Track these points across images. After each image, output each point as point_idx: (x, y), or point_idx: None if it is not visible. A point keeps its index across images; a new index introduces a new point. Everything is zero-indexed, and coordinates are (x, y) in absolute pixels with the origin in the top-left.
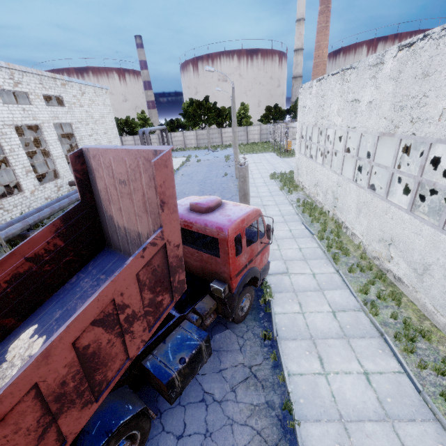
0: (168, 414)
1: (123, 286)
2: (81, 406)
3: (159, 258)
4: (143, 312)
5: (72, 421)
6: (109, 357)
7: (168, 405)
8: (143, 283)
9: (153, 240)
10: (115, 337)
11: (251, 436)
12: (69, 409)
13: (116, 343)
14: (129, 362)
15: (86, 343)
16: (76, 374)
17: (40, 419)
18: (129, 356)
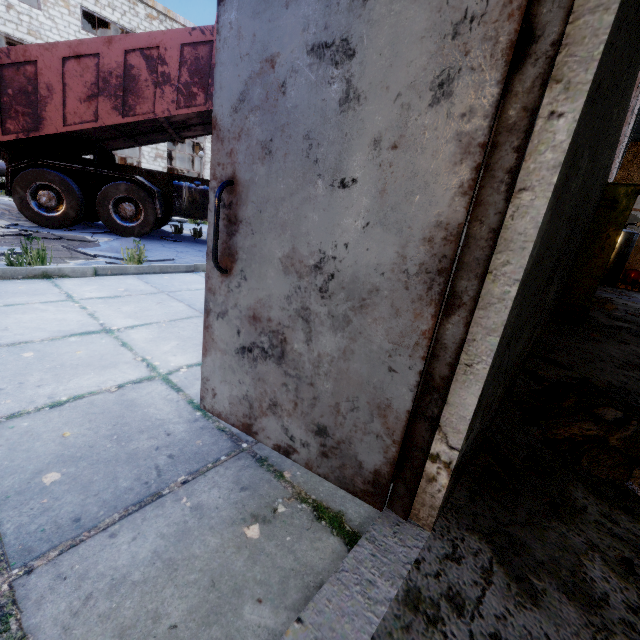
0: (174, 244)
1: (169, 44)
2: (113, 106)
3: (205, 51)
4: (177, 85)
5: (106, 111)
6: (142, 94)
7: (181, 244)
8: (185, 60)
9: (203, 29)
10: (151, 83)
11: (201, 260)
12: (107, 98)
13: (150, 89)
14: (153, 117)
15: (133, 63)
16: (119, 77)
17: (93, 85)
18: (155, 111)
